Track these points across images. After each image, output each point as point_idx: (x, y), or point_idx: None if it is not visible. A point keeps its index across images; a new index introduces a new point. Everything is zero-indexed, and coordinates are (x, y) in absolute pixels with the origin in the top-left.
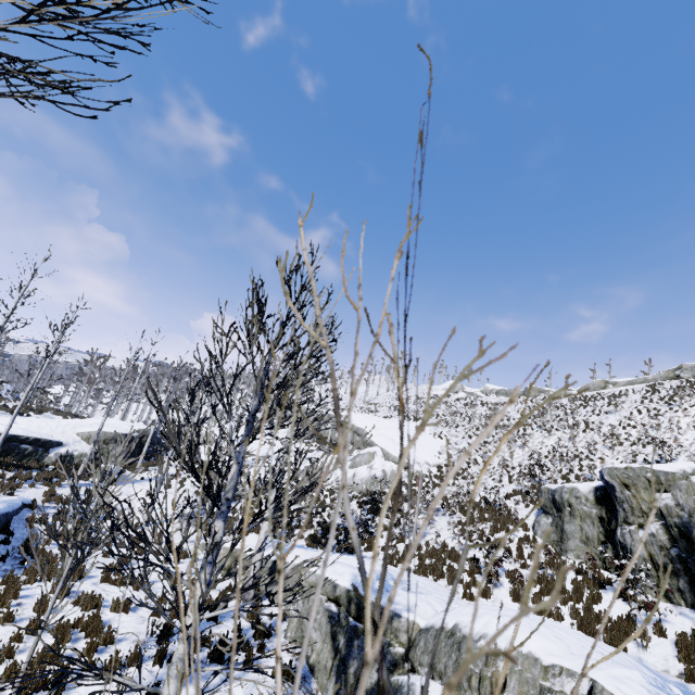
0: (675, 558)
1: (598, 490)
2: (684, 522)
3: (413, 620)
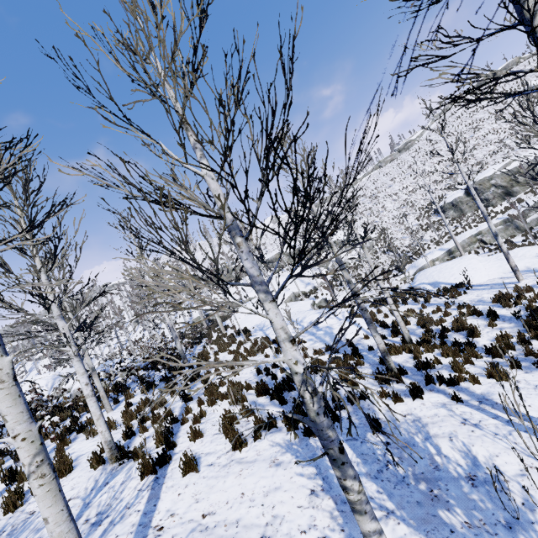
0: (500, 193)
1: (465, 193)
2: (500, 184)
3: (517, 214)
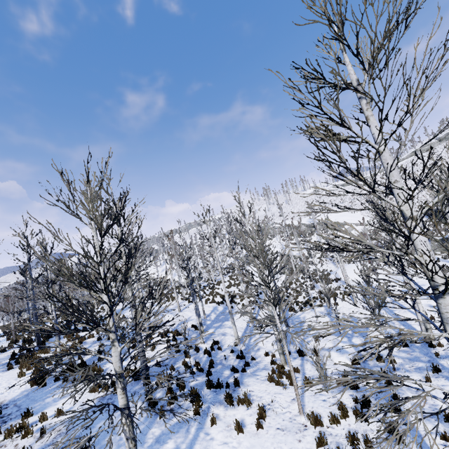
0: None
1: None
2: None
3: None
